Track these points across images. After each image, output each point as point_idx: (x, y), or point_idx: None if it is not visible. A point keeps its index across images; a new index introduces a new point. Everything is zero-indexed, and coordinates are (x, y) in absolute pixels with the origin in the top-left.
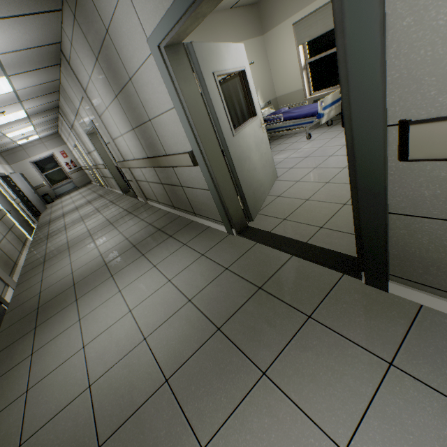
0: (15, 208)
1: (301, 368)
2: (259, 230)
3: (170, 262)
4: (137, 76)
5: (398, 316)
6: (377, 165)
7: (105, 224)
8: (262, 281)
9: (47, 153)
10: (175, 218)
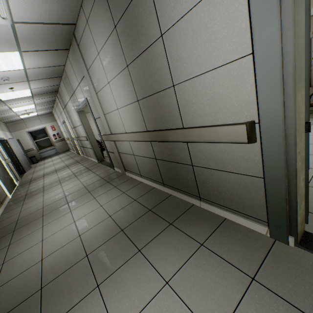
0: (4, 167)
1: None
2: None
3: (193, 282)
4: (177, 26)
5: None
6: None
7: (82, 191)
8: None
9: (41, 126)
10: (166, 197)
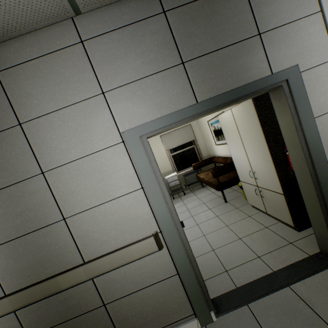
0: None
1: None
2: (228, 292)
3: None
4: (67, 167)
5: None
6: None
7: None
8: (326, 327)
9: None
10: None
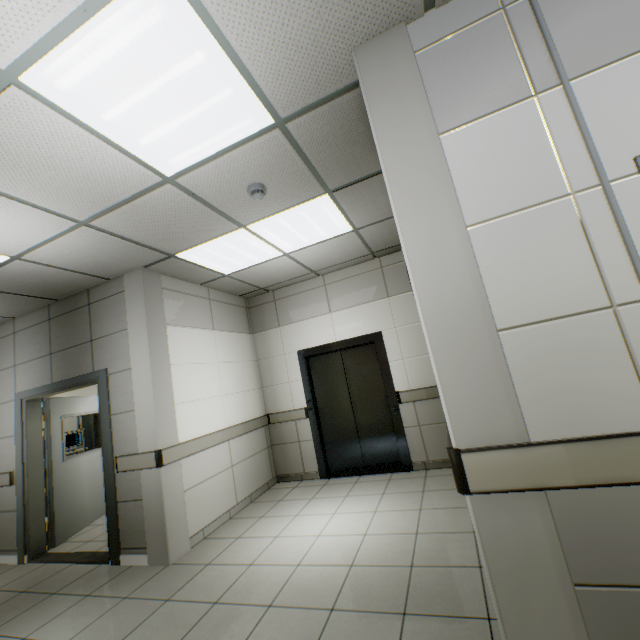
0: None
1: (24, 619)
2: (57, 552)
3: None
4: None
5: (115, 573)
6: (112, 474)
7: None
8: (30, 586)
9: None
10: None
